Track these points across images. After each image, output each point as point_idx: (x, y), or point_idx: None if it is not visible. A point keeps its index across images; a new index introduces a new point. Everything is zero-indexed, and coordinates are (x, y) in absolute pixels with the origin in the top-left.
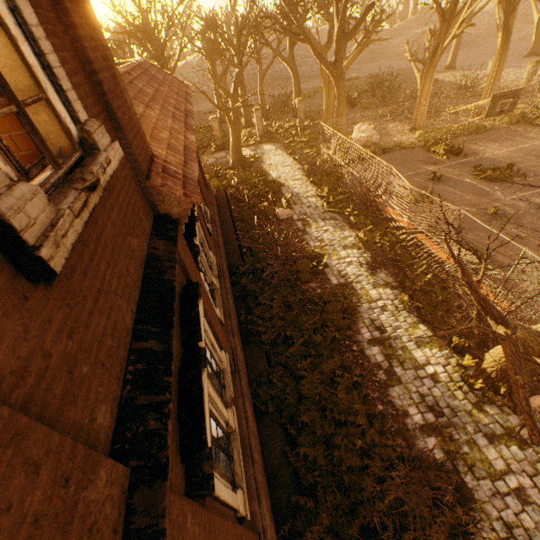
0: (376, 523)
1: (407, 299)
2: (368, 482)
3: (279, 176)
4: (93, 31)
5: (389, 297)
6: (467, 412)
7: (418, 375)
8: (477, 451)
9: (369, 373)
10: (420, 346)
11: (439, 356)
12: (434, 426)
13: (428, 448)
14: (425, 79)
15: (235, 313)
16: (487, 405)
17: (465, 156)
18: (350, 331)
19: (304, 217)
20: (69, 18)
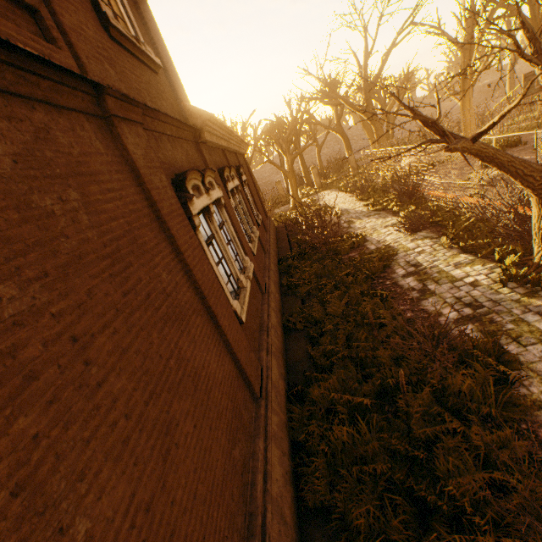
0: (390, 381)
1: (445, 239)
2: (383, 352)
3: (331, 204)
4: (158, 37)
5: (427, 244)
6: (514, 300)
7: (455, 285)
8: (526, 326)
9: (400, 295)
10: (459, 267)
11: (481, 269)
12: (470, 316)
13: (463, 334)
14: (463, 99)
15: (277, 276)
16: (541, 292)
17: (525, 144)
18: (384, 273)
19: (349, 219)
20: (145, 21)
